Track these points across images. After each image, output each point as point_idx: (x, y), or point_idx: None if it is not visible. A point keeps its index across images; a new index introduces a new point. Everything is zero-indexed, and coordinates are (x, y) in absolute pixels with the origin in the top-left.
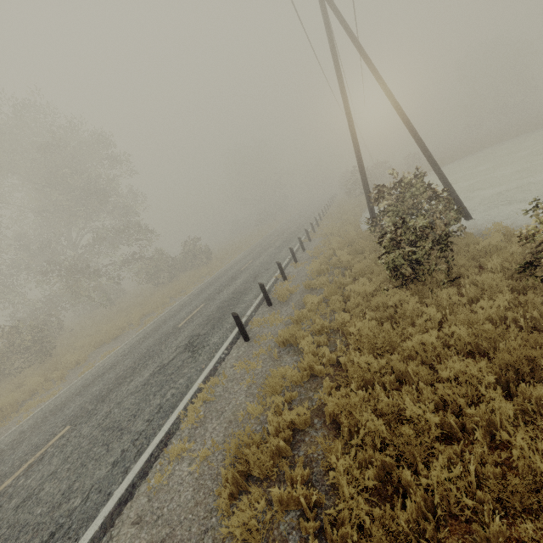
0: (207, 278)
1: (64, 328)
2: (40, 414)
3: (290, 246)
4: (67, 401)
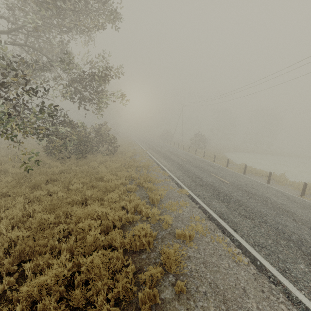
0: (163, 175)
1: None
2: None
3: (235, 173)
4: None
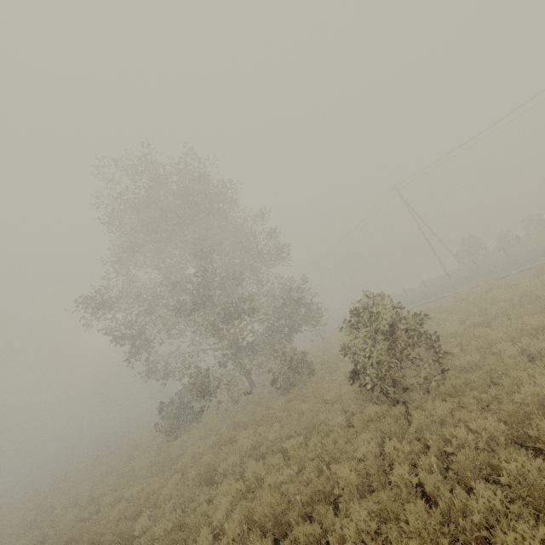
0: None
1: (239, 406)
2: (520, 266)
3: None
4: (516, 264)
